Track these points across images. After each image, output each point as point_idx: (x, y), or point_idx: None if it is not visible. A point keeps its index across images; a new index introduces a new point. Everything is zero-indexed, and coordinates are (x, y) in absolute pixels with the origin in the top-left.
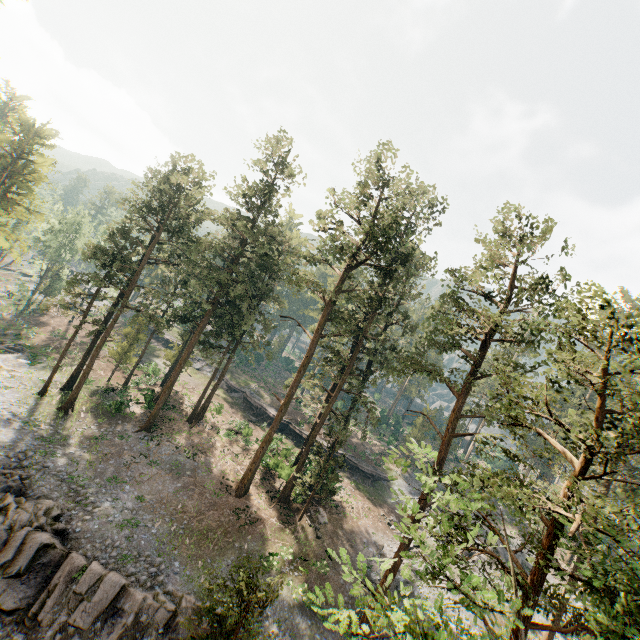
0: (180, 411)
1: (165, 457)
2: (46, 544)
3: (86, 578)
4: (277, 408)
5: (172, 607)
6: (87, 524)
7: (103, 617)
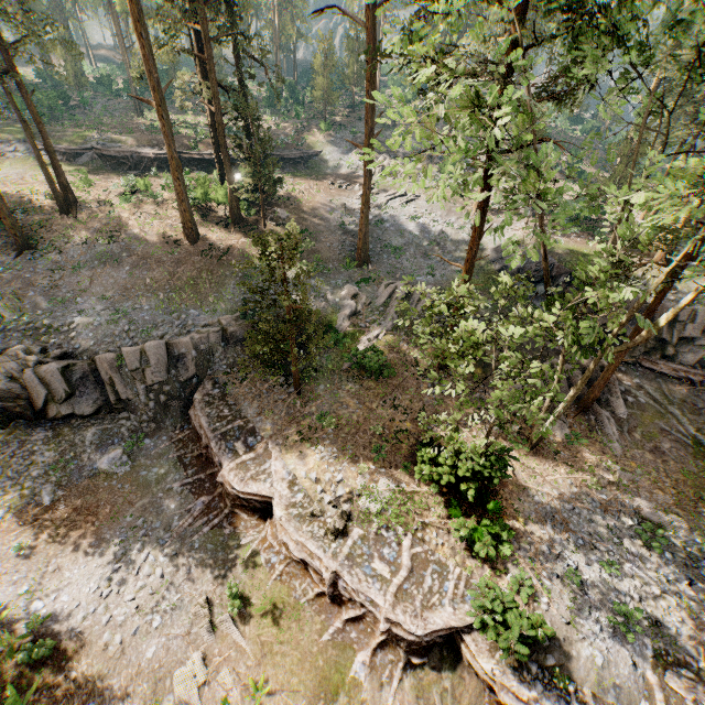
0: (40, 210)
1: (83, 258)
2: (63, 368)
3: (130, 359)
4: (151, 145)
5: (218, 329)
6: (80, 339)
7: (172, 367)
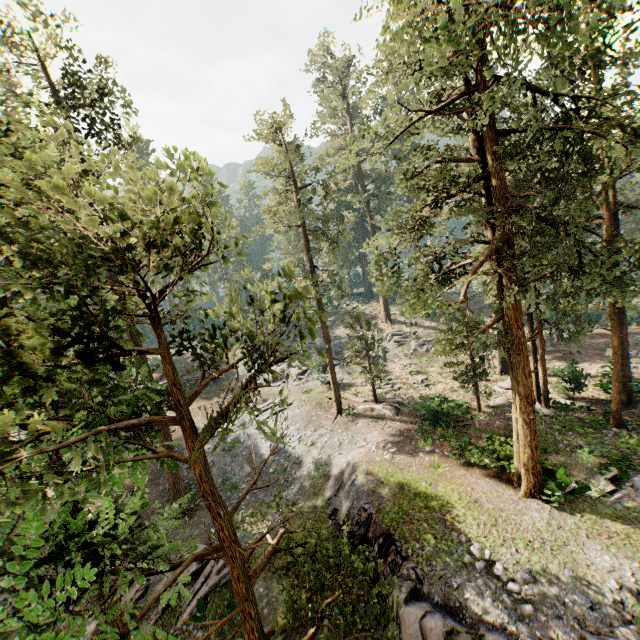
0: None
1: None
2: None
3: None
4: None
5: None
6: None
7: None
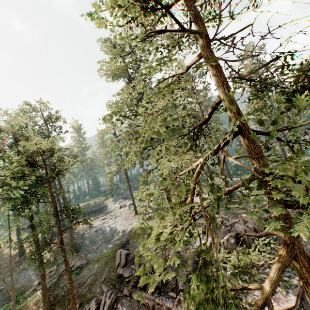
0: None
1: None
2: None
3: None
4: None
5: None
6: None
7: None
